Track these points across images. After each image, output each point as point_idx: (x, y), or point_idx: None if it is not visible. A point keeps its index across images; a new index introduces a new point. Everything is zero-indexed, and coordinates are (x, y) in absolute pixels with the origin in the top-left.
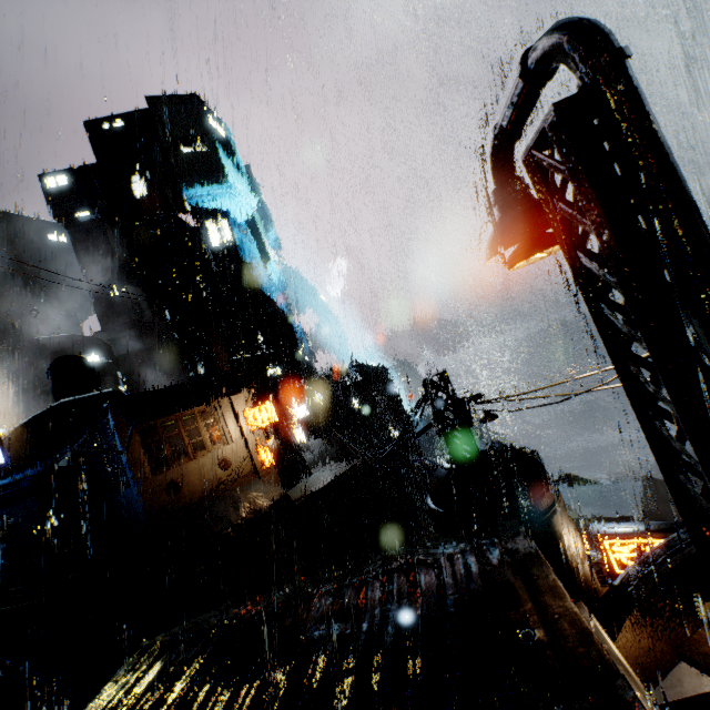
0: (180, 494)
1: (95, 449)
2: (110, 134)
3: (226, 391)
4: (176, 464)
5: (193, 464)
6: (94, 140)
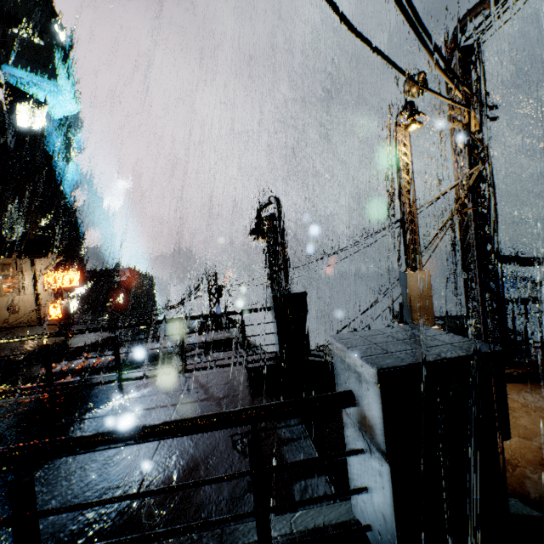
0: None
1: None
2: None
3: (38, 254)
4: None
5: None
6: None
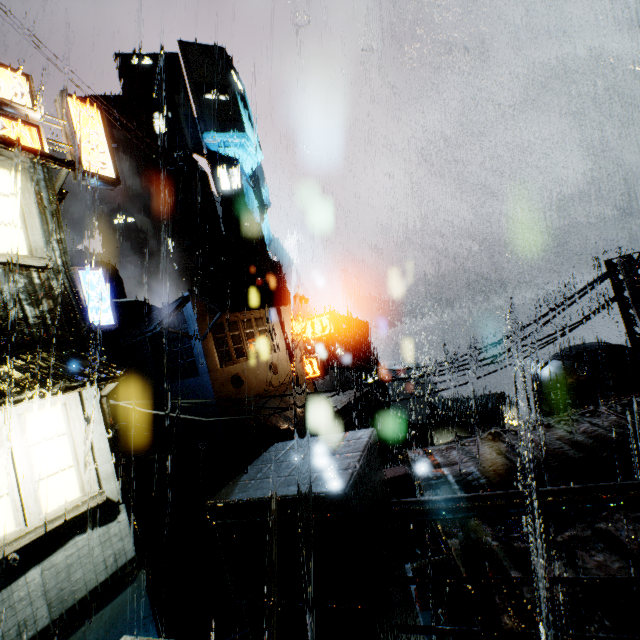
0: (241, 388)
1: (179, 332)
2: (138, 70)
3: (287, 300)
4: (237, 361)
5: (251, 363)
6: (122, 72)
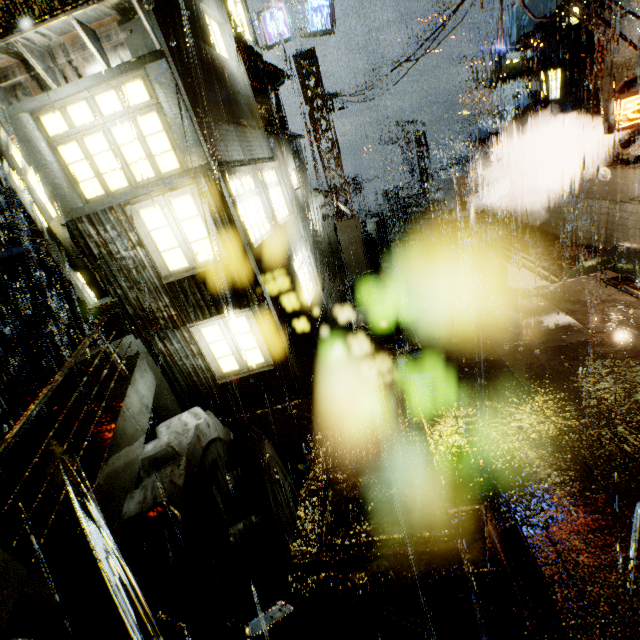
0: None
1: None
2: None
3: None
4: None
5: None
6: None
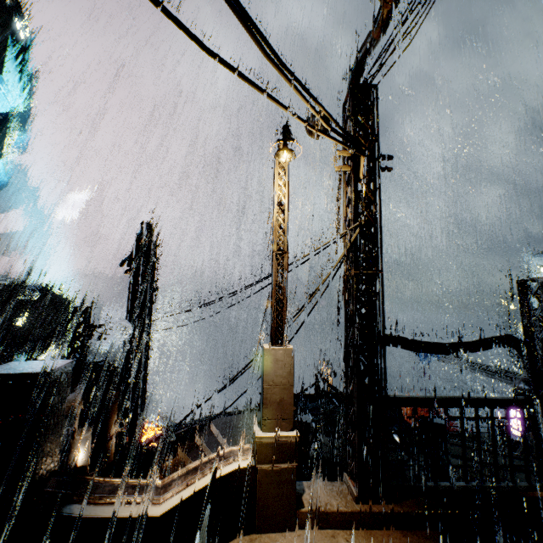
0: None
1: None
2: None
3: None
4: None
5: None
6: None
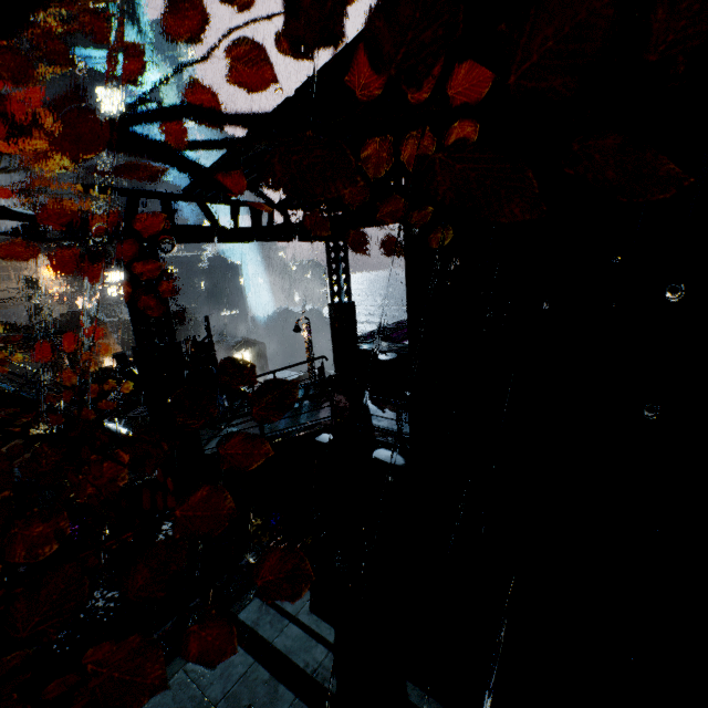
0: None
1: None
2: None
3: (24, 251)
4: None
5: None
6: None
